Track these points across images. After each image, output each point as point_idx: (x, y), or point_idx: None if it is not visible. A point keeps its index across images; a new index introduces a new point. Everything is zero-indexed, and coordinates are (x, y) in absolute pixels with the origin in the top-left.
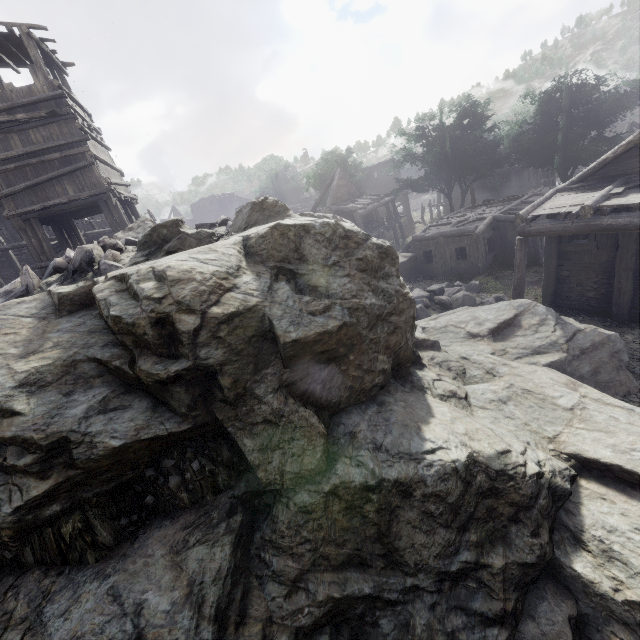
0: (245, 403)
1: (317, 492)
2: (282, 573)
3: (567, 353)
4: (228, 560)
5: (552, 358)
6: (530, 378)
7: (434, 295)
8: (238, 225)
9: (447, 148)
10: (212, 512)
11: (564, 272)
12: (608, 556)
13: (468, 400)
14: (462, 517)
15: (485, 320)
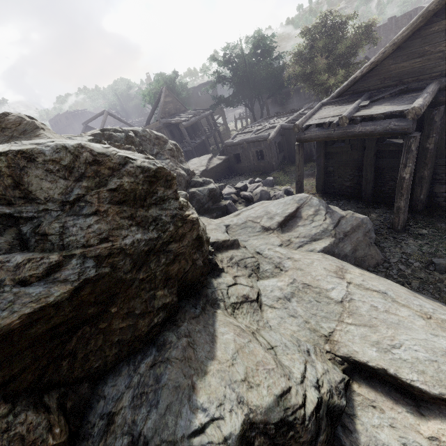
0: None
1: None
2: None
3: (335, 237)
4: None
5: (325, 244)
6: (309, 271)
7: (240, 191)
8: None
9: (247, 72)
10: None
11: (330, 168)
12: None
13: (259, 300)
14: None
15: (275, 214)
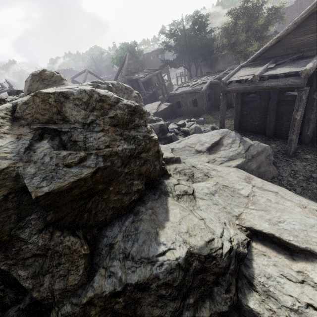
0: (13, 245)
1: (76, 305)
2: None
3: (245, 158)
4: None
5: (238, 162)
6: (227, 178)
7: (180, 127)
8: (24, 92)
9: (187, 42)
10: None
11: (244, 112)
12: (267, 294)
13: (194, 194)
14: (184, 290)
15: (205, 142)
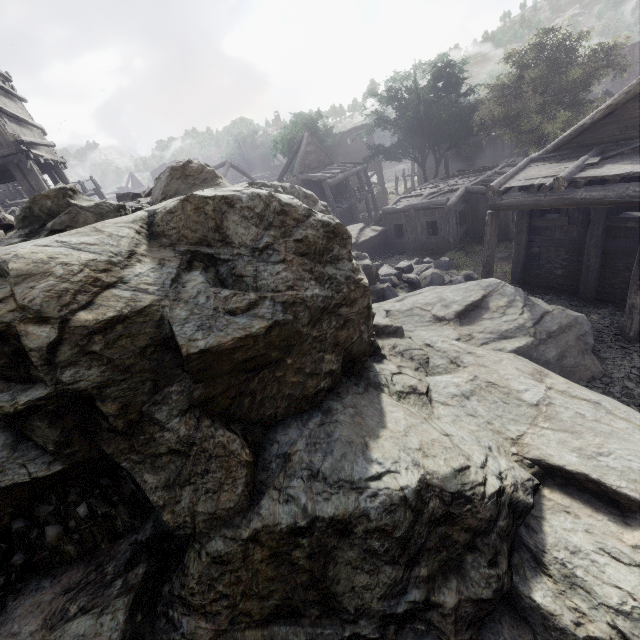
0: (143, 431)
1: (233, 540)
2: (193, 636)
3: (534, 337)
4: (121, 629)
5: (519, 343)
6: (495, 369)
7: (403, 273)
8: (155, 196)
9: (421, 113)
10: (107, 565)
11: (534, 248)
12: (570, 582)
13: (429, 395)
14: (411, 550)
15: (452, 302)
